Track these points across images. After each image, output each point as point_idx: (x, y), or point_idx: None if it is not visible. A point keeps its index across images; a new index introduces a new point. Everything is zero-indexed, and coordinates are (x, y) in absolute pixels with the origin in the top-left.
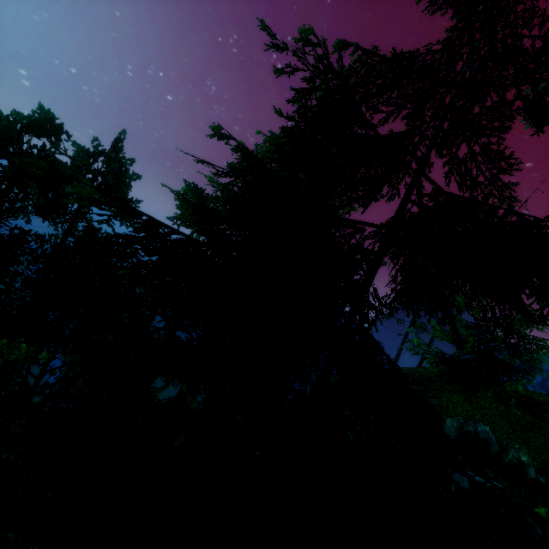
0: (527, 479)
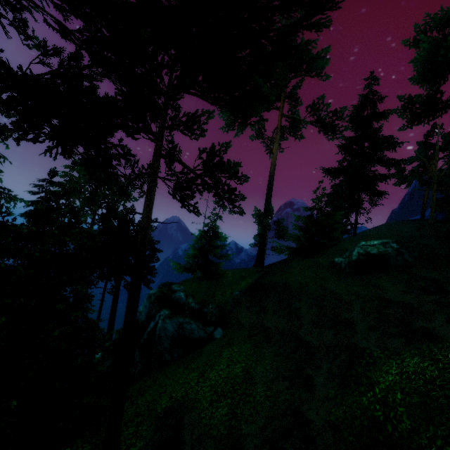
0: (189, 308)
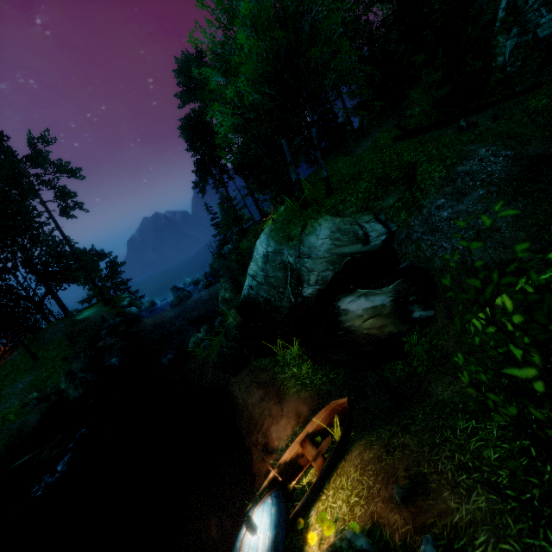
0: None
